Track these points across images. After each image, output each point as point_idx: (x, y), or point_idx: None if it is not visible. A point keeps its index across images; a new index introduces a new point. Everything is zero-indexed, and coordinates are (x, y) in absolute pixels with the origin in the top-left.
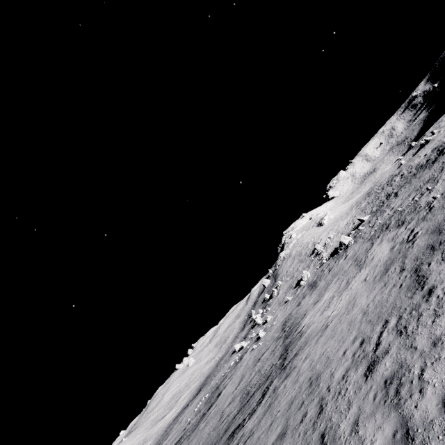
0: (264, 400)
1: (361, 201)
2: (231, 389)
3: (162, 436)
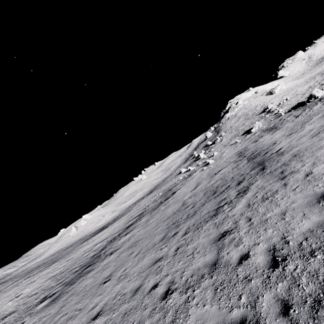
0: (248, 194)
1: None
2: (188, 190)
3: (125, 211)
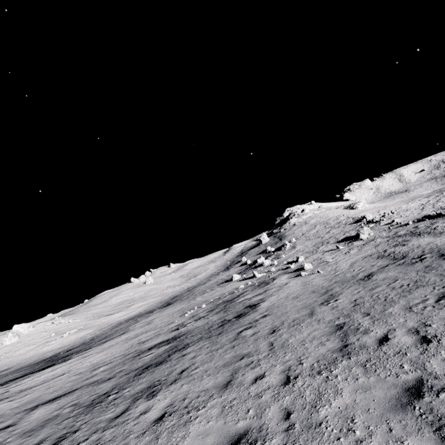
0: None
1: (434, 194)
2: (304, 302)
3: (110, 330)
